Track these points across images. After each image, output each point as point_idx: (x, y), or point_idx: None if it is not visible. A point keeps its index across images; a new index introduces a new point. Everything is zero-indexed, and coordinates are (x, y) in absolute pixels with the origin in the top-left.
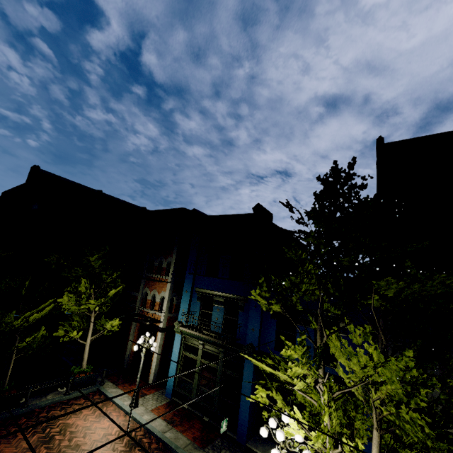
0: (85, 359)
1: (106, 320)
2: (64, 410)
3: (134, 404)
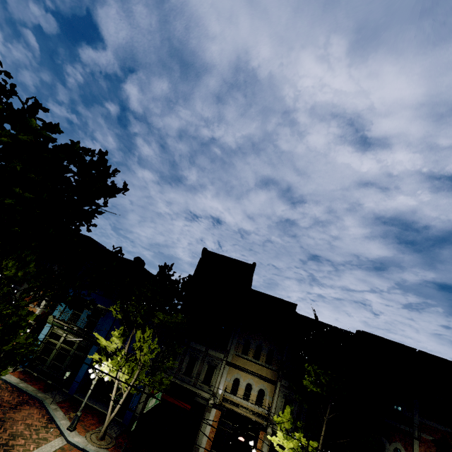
0: None
1: None
2: None
3: None
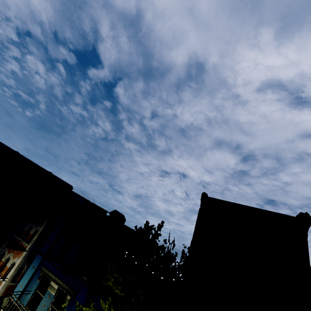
0: None
1: None
2: None
3: None
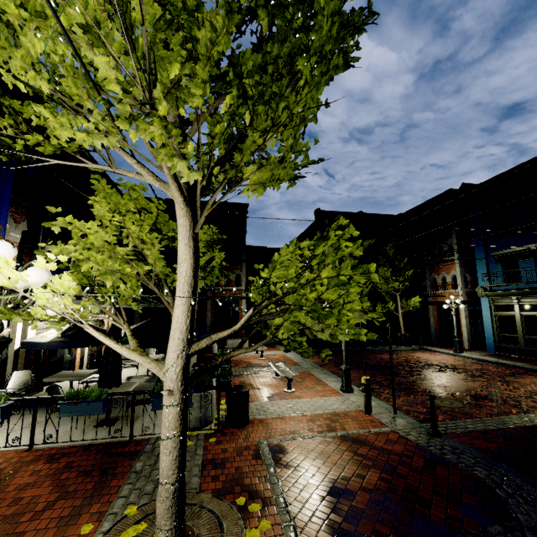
0: (402, 327)
1: (406, 302)
2: (402, 352)
3: (458, 350)
